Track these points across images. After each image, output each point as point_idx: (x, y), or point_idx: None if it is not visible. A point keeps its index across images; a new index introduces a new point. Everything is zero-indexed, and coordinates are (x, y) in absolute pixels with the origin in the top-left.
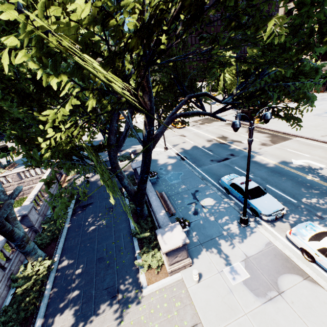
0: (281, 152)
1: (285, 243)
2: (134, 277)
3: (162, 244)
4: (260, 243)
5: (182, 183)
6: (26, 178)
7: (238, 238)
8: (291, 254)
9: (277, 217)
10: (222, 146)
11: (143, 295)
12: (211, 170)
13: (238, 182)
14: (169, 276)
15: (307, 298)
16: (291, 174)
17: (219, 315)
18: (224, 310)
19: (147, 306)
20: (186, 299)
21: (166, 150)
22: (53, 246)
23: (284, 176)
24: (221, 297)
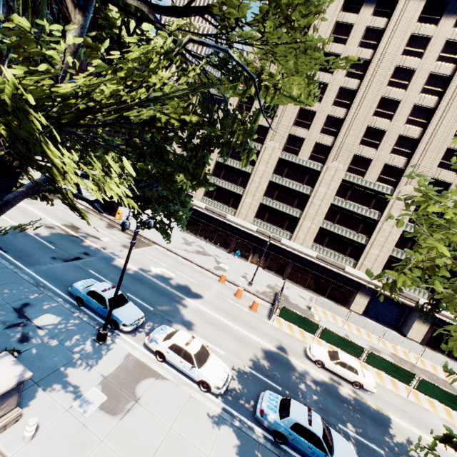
0: (143, 257)
1: (143, 351)
2: None
3: None
4: (120, 358)
5: None
6: None
7: (95, 359)
8: (148, 359)
9: (138, 326)
10: (71, 239)
11: None
12: (54, 273)
13: (99, 289)
14: None
15: (158, 394)
16: (150, 282)
17: None
18: (75, 452)
19: None
20: None
21: None
22: None
23: (144, 284)
24: (70, 439)
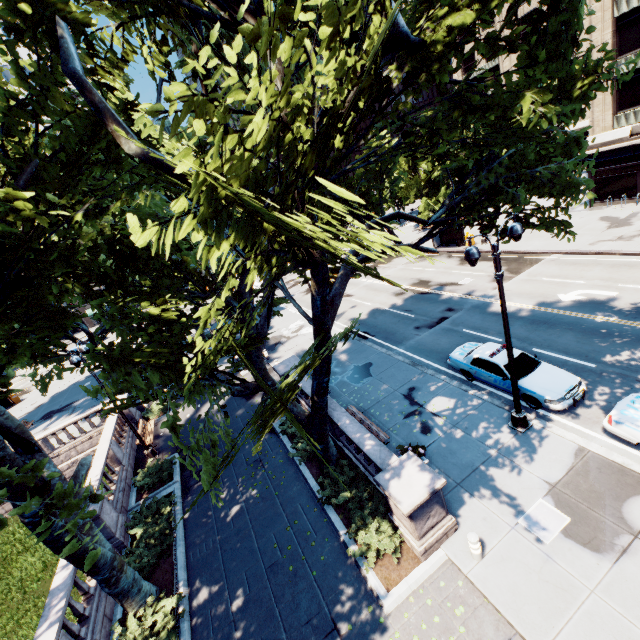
0: (534, 285)
1: (607, 443)
2: (355, 582)
3: (398, 500)
4: (565, 455)
5: (379, 380)
6: (61, 446)
7: (522, 455)
8: (625, 459)
9: (575, 400)
10: (425, 298)
11: (387, 612)
12: (424, 346)
13: (484, 354)
14: (423, 560)
15: None
16: (566, 320)
17: (546, 608)
18: (551, 596)
19: (402, 633)
20: (471, 597)
21: None
22: (167, 567)
23: (556, 326)
24: (535, 573)
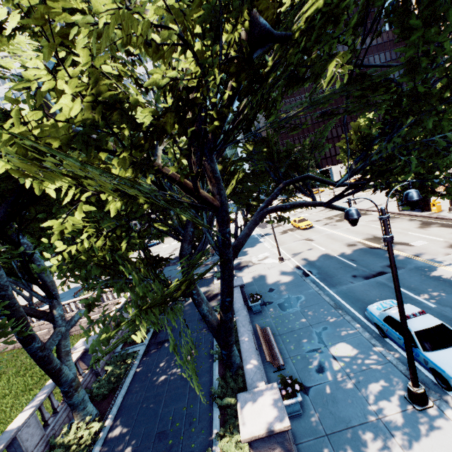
0: None
1: None
2: None
3: (242, 423)
4: None
5: (301, 313)
6: (108, 301)
7: (407, 435)
8: None
9: None
10: (372, 252)
11: None
12: (353, 293)
13: (398, 314)
14: None
15: None
16: None
17: None
18: None
19: None
20: None
21: (281, 262)
22: (110, 400)
23: None
24: None
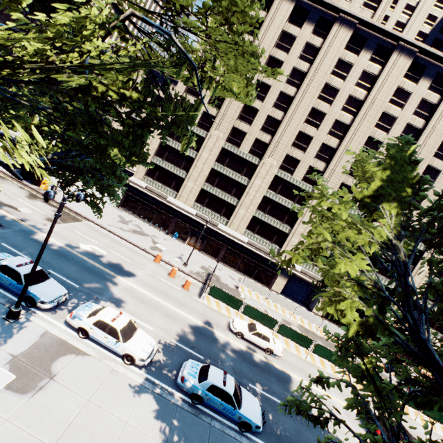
0: (71, 233)
1: (63, 329)
2: None
3: None
4: (35, 336)
5: None
6: None
7: (3, 338)
8: (68, 337)
9: (59, 303)
10: None
11: None
12: None
13: (13, 263)
14: None
15: (77, 370)
16: (78, 259)
17: None
18: None
19: None
20: None
21: None
22: None
23: (70, 260)
24: None
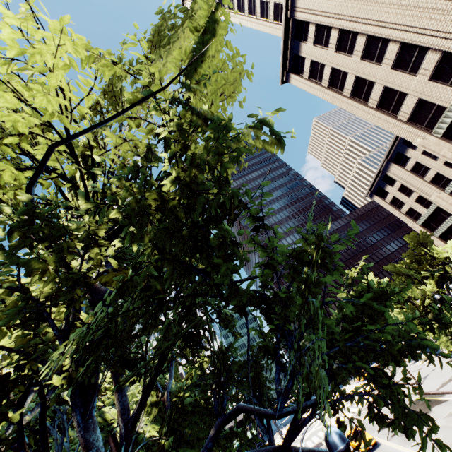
0: None
1: None
2: None
3: None
4: None
5: None
6: None
7: None
8: None
9: None
10: None
11: None
12: None
13: None
14: None
15: None
16: None
17: None
18: None
19: None
20: None
21: None
22: None
23: None
24: None
